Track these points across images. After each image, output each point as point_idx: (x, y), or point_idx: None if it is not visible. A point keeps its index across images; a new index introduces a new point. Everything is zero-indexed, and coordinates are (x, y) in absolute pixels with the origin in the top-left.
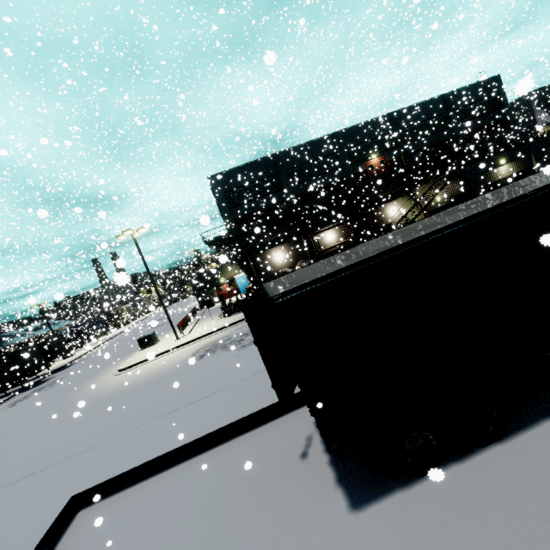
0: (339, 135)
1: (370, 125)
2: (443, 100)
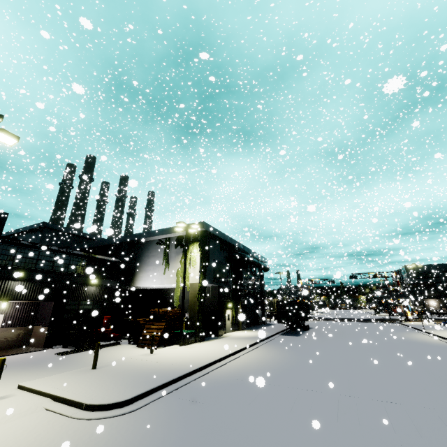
0: None
1: None
2: None
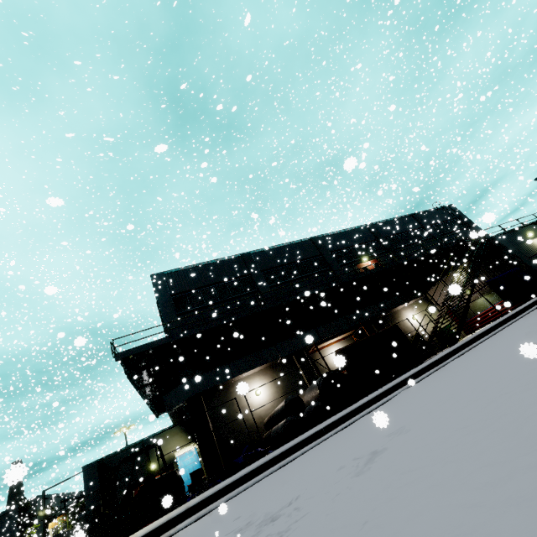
0: (319, 239)
1: (351, 233)
2: (413, 218)
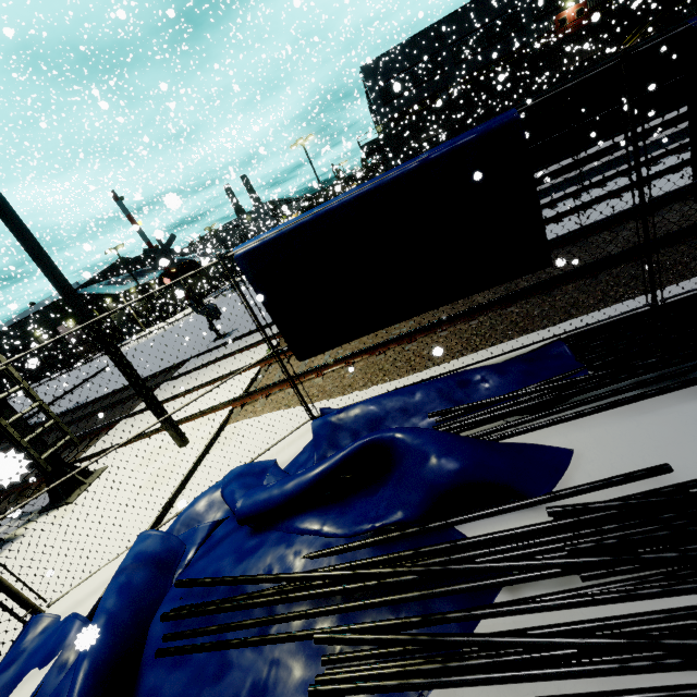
0: None
1: None
2: None
